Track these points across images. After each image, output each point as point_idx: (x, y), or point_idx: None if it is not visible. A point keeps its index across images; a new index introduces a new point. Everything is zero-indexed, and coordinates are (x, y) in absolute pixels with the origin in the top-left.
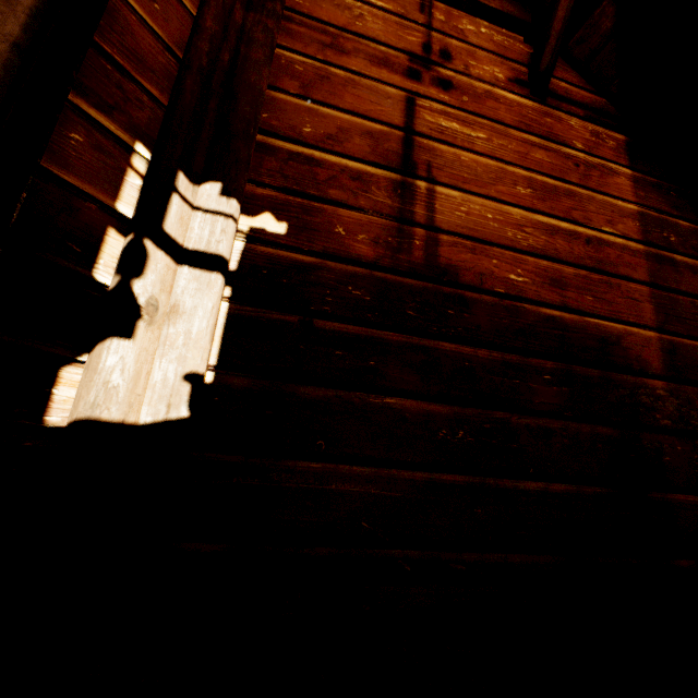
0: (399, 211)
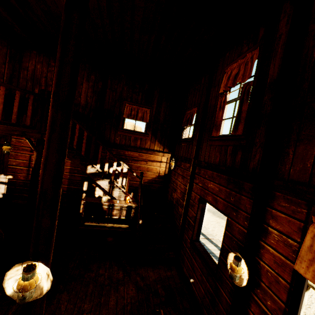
0: (28, 173)
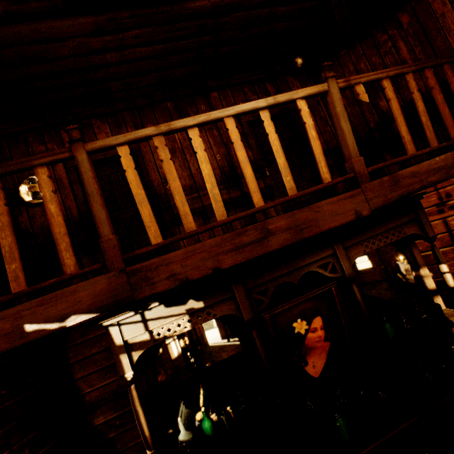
0: None
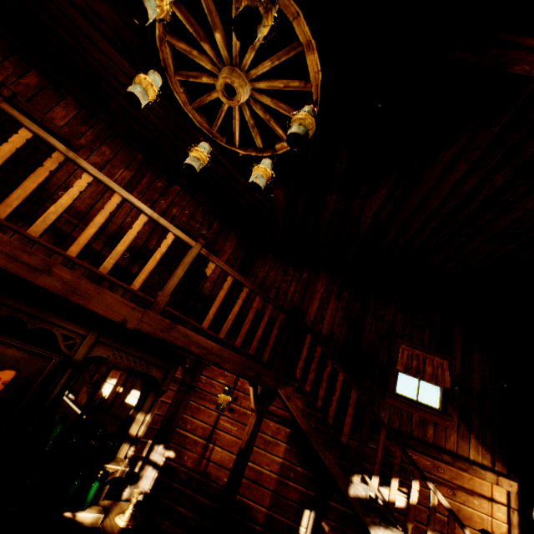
0: (202, 453)
